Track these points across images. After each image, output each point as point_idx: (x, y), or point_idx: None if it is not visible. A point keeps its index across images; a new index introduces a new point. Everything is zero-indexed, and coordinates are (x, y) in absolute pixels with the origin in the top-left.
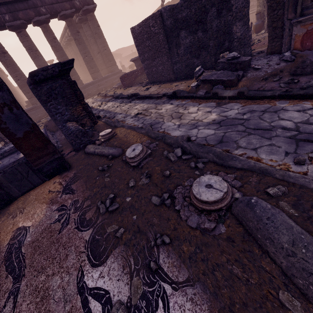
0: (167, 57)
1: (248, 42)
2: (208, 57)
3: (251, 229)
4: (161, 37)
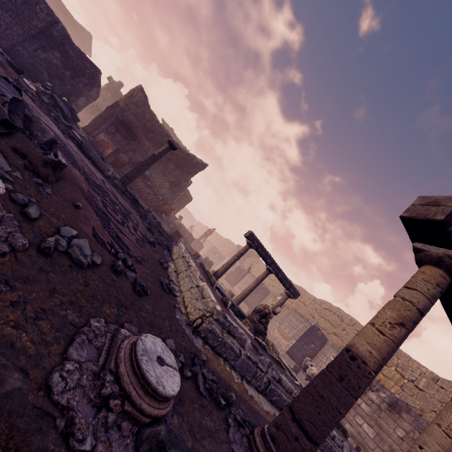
0: (22, 33)
1: (77, 112)
2: (57, 87)
3: (88, 149)
4: (39, 24)
